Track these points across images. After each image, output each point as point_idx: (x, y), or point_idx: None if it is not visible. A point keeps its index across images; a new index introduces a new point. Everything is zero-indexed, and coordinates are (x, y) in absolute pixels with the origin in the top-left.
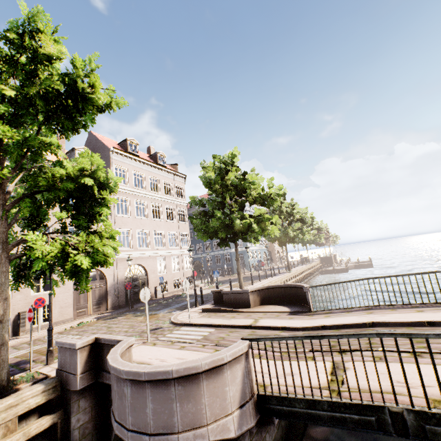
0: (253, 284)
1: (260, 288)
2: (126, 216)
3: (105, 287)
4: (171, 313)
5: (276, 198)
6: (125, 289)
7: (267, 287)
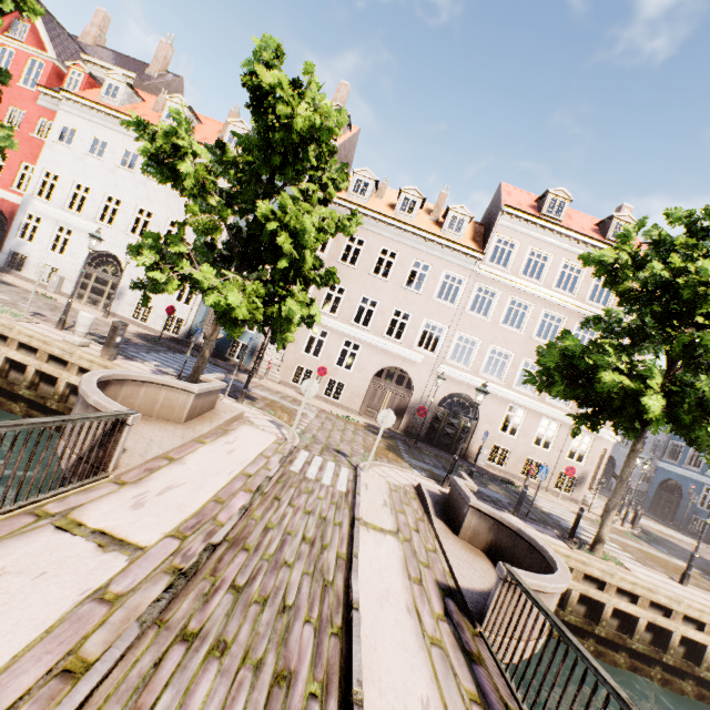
0: (686, 584)
1: (502, 519)
2: (481, 317)
3: (408, 401)
4: (410, 468)
5: None
6: (434, 420)
7: (518, 531)
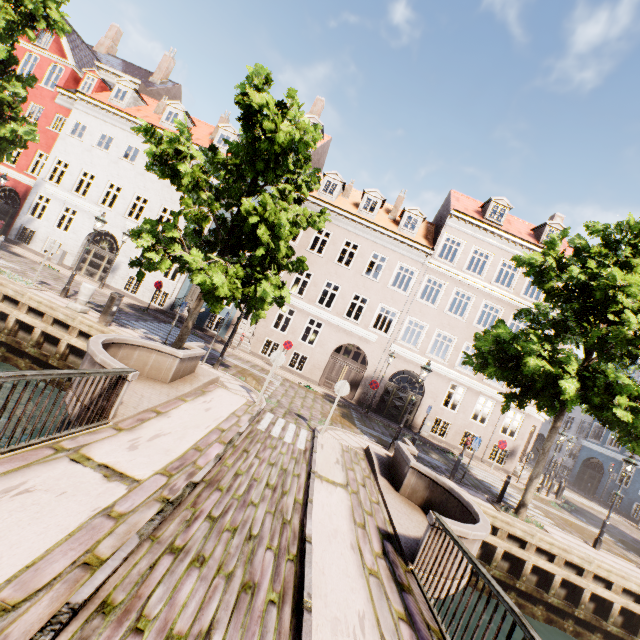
0: (598, 548)
1: (436, 479)
2: (429, 304)
3: (362, 375)
4: (361, 434)
5: None
6: (384, 393)
7: (450, 490)
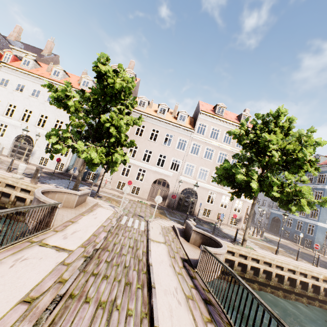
0: (277, 254)
1: (204, 233)
2: (195, 155)
3: (168, 193)
4: (170, 220)
5: (303, 165)
6: (179, 200)
7: (210, 237)
